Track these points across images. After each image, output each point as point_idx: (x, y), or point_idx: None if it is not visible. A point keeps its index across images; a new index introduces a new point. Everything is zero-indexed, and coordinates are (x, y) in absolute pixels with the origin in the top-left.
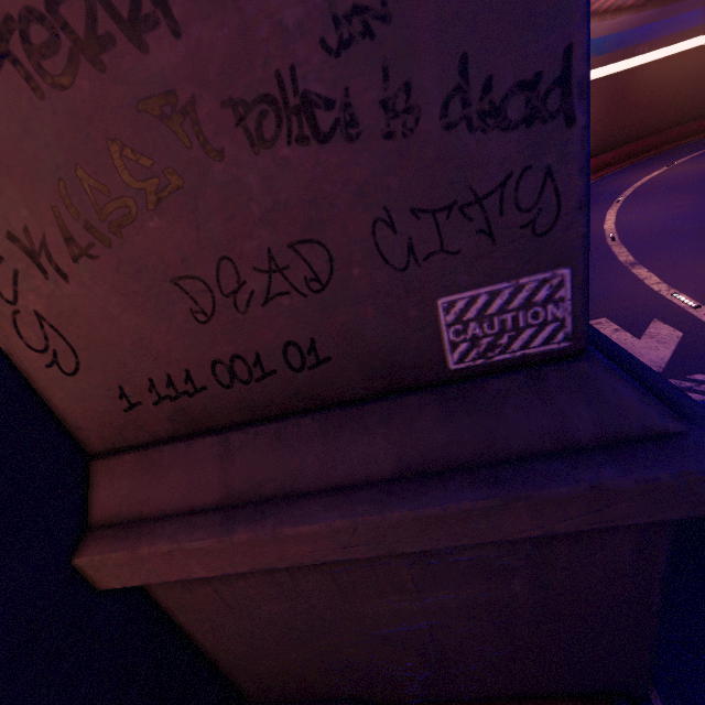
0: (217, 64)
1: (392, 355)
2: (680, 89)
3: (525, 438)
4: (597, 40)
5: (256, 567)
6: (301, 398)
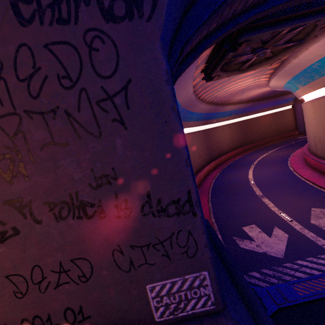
0: (43, 189)
1: (124, 314)
2: (266, 126)
3: None
4: (234, 110)
5: None
6: None
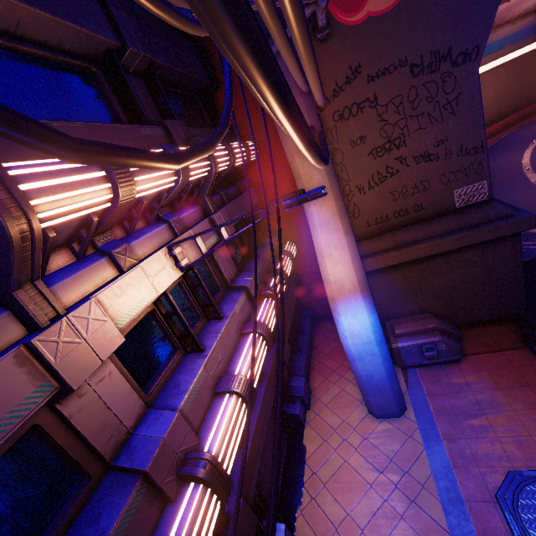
0: (412, 151)
1: (441, 205)
2: None
3: (478, 220)
4: (511, 35)
5: (407, 260)
6: (415, 219)
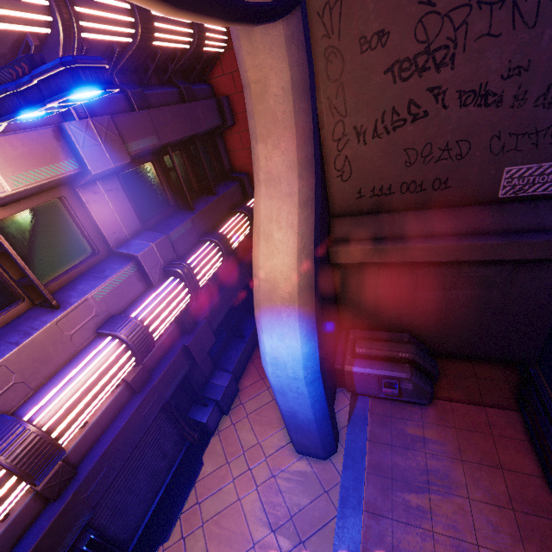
0: (461, 79)
1: (477, 188)
2: None
3: (523, 225)
4: None
5: (399, 260)
6: (430, 202)
